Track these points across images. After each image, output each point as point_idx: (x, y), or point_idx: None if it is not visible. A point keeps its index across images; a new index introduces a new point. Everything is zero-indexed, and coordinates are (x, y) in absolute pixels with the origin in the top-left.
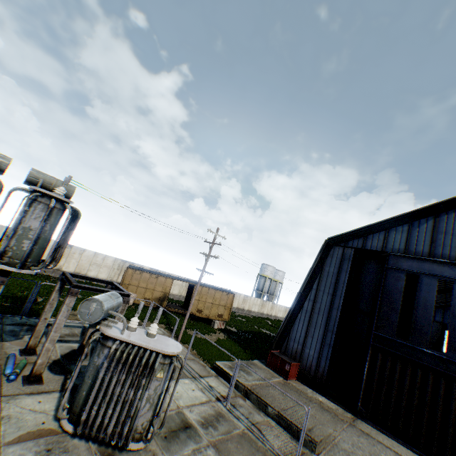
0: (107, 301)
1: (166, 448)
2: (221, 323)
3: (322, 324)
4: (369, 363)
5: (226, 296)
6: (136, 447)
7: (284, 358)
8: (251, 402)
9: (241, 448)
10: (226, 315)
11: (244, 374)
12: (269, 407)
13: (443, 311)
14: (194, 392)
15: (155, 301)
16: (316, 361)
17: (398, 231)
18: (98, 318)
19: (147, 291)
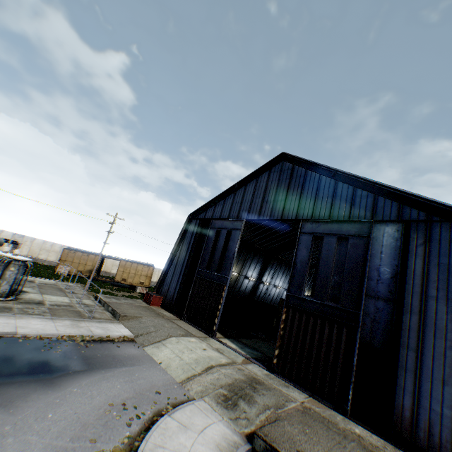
0: None
1: (18, 304)
2: (144, 289)
3: (179, 271)
4: (193, 288)
5: (147, 268)
6: None
7: (153, 294)
8: (104, 308)
9: (67, 312)
10: (147, 282)
11: (113, 299)
12: (110, 307)
13: None
14: (63, 300)
15: (87, 272)
16: (173, 294)
17: (220, 204)
18: None
19: (81, 265)
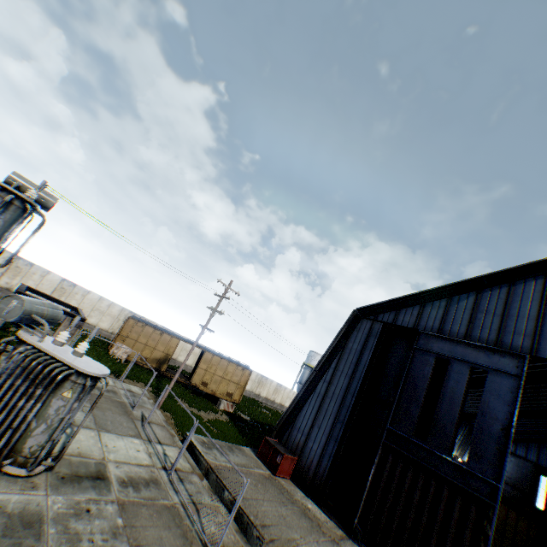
0: (36, 303)
1: (55, 487)
2: (230, 405)
3: (333, 412)
4: (377, 467)
5: (241, 371)
6: (15, 471)
7: (279, 447)
8: (208, 484)
9: (156, 517)
10: (237, 395)
11: (217, 453)
12: (226, 490)
13: (538, 447)
14: (137, 453)
15: (154, 361)
16: (318, 458)
17: (435, 306)
18: (16, 316)
19: (147, 349)
